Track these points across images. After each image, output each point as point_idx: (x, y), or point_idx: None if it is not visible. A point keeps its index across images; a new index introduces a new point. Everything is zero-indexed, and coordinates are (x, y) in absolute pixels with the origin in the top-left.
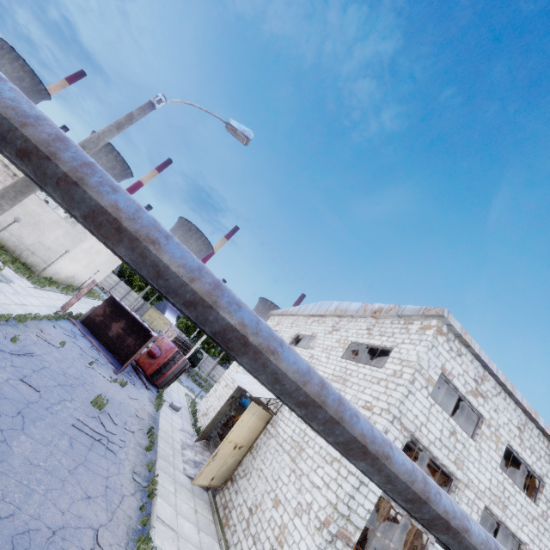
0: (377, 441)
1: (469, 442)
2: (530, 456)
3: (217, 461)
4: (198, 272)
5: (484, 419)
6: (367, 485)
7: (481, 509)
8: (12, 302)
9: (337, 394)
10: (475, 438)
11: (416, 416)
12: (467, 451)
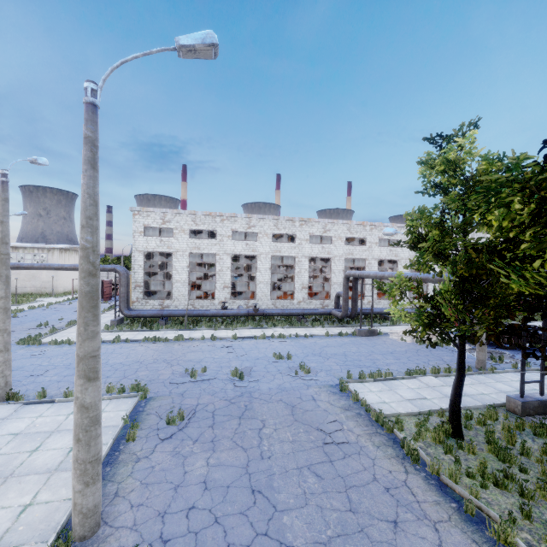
0: (60, 266)
1: (170, 239)
2: (204, 226)
3: (131, 297)
4: (15, 265)
5: (173, 229)
6: (137, 272)
7: (188, 254)
8: (45, 304)
9: (49, 264)
10: (173, 236)
11: (143, 245)
12: (171, 242)
